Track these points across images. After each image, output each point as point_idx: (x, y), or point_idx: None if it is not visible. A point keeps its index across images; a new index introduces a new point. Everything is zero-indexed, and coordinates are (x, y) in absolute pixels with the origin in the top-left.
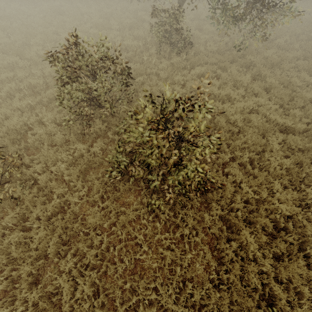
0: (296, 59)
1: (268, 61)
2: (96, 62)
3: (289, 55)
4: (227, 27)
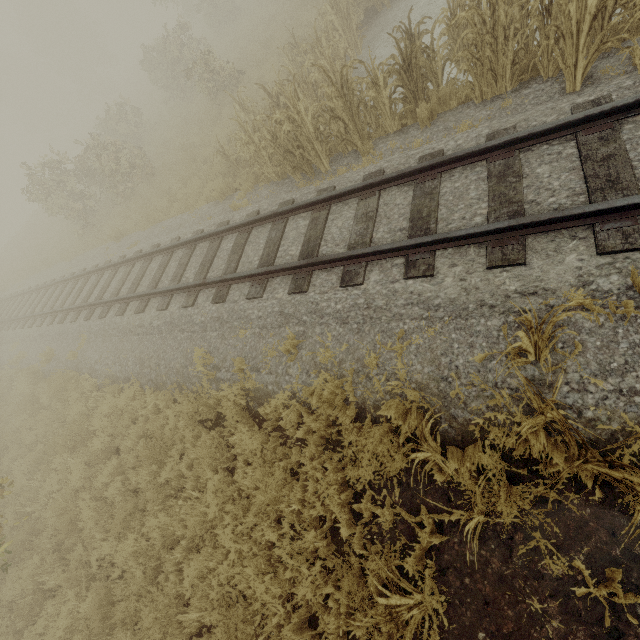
0: None
1: None
2: (161, 56)
3: None
4: None
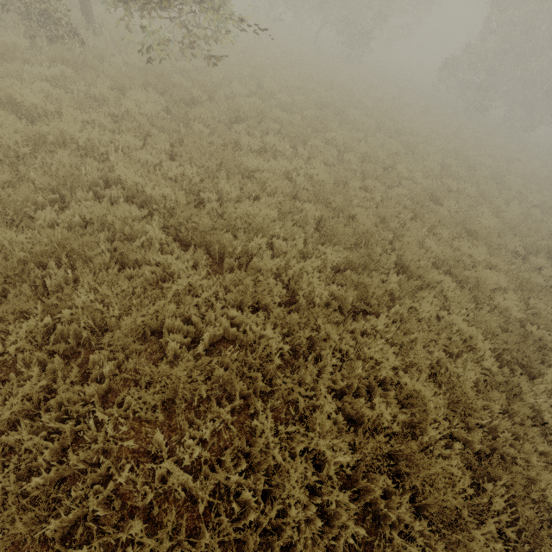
0: (288, 123)
1: (231, 107)
2: None
3: (271, 109)
4: (128, 9)
